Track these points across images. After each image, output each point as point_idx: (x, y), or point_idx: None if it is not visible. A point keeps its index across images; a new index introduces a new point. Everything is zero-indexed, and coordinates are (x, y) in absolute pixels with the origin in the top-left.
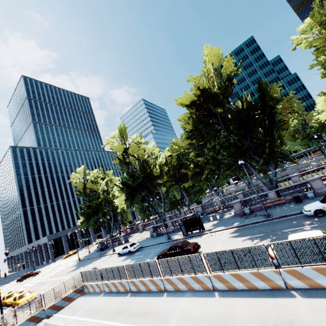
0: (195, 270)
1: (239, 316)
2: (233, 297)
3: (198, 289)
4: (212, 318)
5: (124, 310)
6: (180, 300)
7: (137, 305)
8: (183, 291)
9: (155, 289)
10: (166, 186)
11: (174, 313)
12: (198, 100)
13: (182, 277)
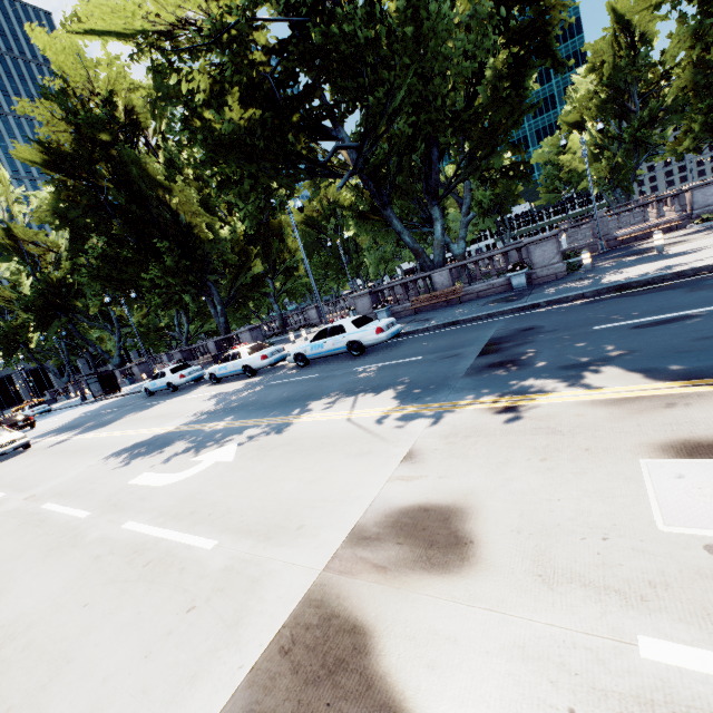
0: None
1: None
2: None
3: None
4: None
5: None
6: None
7: None
8: None
9: None
10: None
11: None
12: (53, 159)
13: None
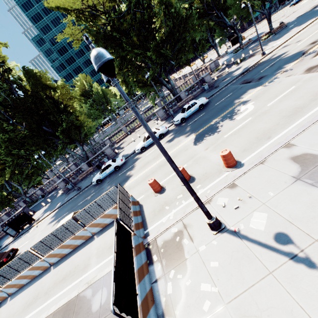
0: None
1: (13, 311)
2: (18, 295)
3: None
4: None
5: None
6: None
7: None
8: None
9: None
10: None
11: None
12: None
13: None
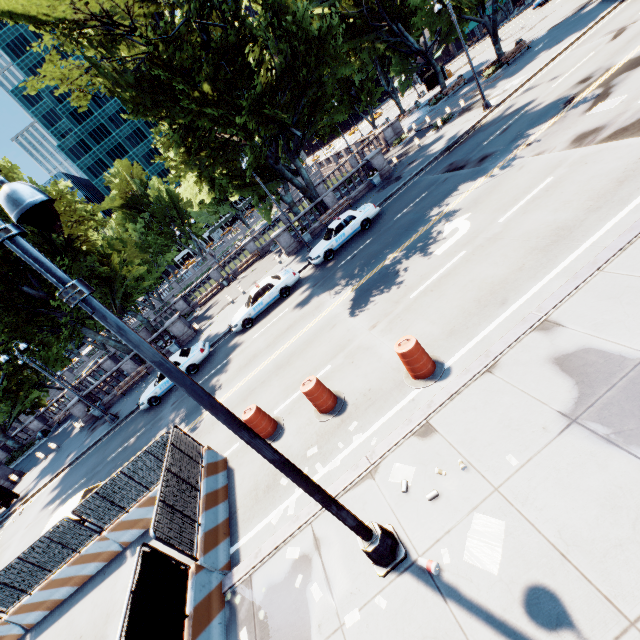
0: None
1: None
2: None
3: None
4: None
5: None
6: None
7: None
8: None
9: None
10: None
11: None
12: None
13: None
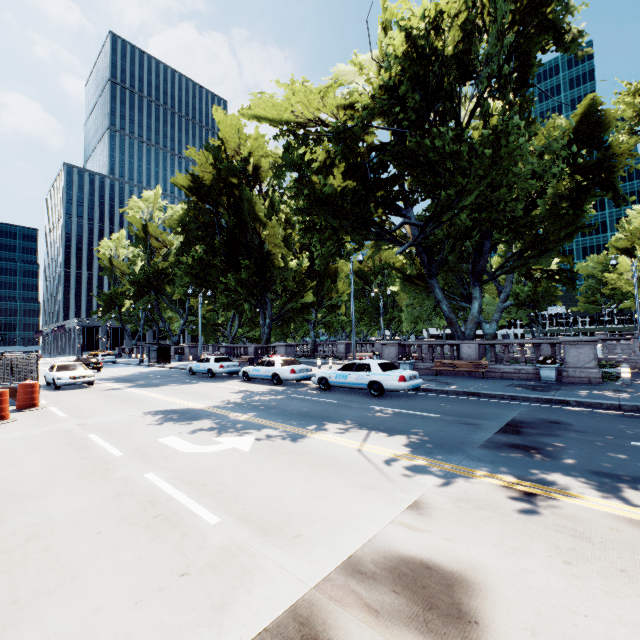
0: None
1: None
2: None
3: None
4: None
5: None
6: None
7: None
8: None
9: None
10: None
11: None
12: (195, 187)
13: None
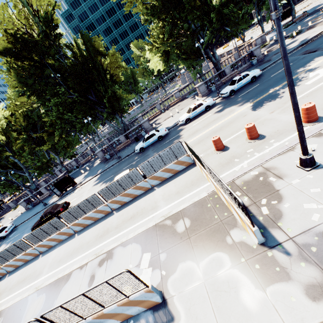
0: (58, 228)
1: (86, 241)
2: (85, 231)
3: (65, 238)
4: (71, 252)
5: (3, 290)
6: (52, 253)
7: (16, 279)
8: (55, 245)
9: (32, 257)
10: (25, 151)
11: (47, 264)
12: (14, 46)
13: (50, 238)
